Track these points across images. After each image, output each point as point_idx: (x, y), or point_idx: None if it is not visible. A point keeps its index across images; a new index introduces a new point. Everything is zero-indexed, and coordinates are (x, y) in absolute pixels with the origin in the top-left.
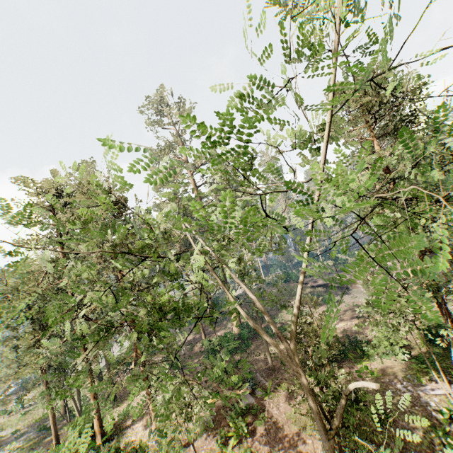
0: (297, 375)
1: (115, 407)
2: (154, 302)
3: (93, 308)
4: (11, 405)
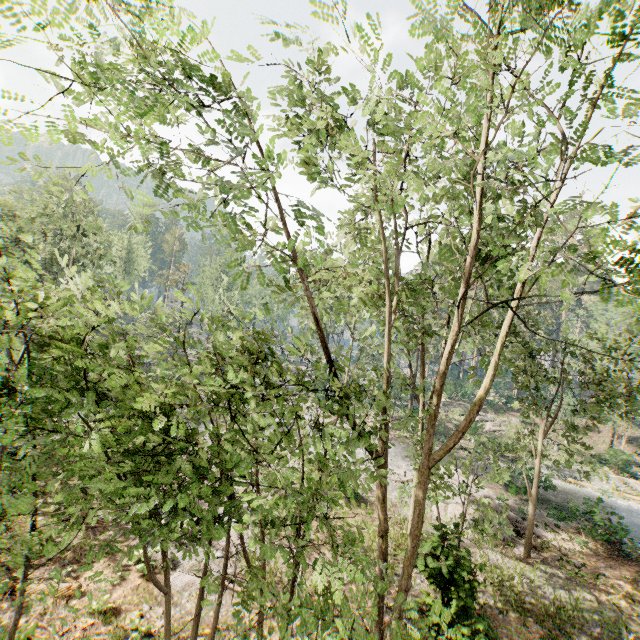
0: None
1: None
2: None
3: None
4: None
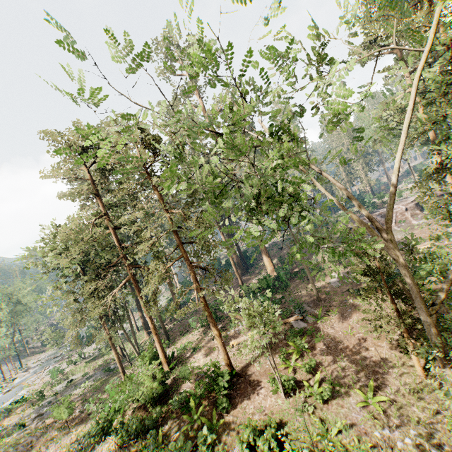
0: (395, 258)
1: (171, 346)
2: (268, 165)
3: (150, 244)
4: (73, 357)
